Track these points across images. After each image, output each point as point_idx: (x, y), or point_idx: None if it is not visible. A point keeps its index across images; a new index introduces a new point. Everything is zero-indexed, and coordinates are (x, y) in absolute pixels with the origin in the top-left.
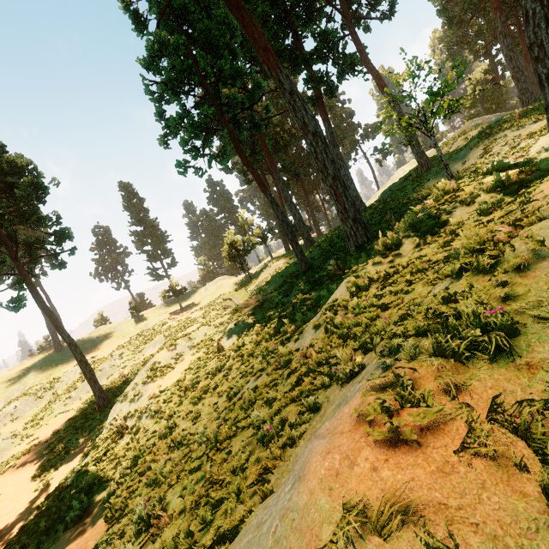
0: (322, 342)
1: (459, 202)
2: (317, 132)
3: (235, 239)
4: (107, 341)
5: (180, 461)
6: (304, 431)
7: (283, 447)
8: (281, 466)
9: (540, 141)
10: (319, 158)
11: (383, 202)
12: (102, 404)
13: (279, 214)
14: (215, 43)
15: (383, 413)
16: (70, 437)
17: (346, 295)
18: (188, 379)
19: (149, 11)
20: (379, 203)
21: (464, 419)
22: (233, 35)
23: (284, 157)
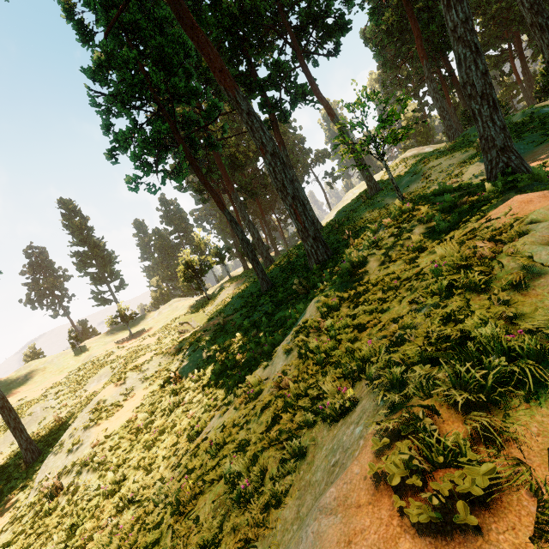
0: (296, 369)
1: (417, 221)
2: (276, 153)
3: (191, 259)
4: (40, 379)
5: (132, 530)
6: (291, 484)
7: (265, 507)
8: (266, 536)
9: (470, 169)
10: (278, 178)
11: (337, 221)
12: (30, 458)
13: (238, 233)
14: (169, 61)
15: (411, 477)
16: None
17: (316, 316)
18: (140, 418)
19: (96, 23)
20: (334, 223)
21: (525, 485)
22: (188, 55)
23: (240, 177)
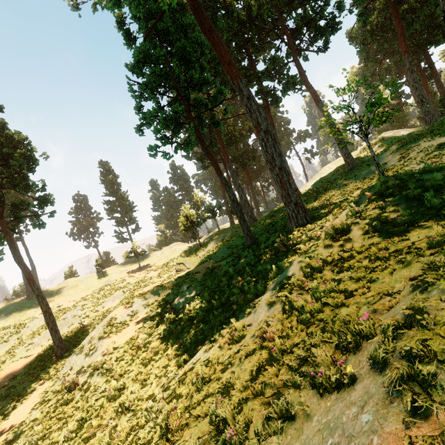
0: (278, 322)
1: (403, 196)
2: (268, 130)
3: (190, 213)
4: (73, 292)
5: (126, 439)
6: None
7: None
8: None
9: None
10: (268, 151)
11: (315, 191)
12: (60, 353)
13: (231, 195)
14: (189, 57)
15: None
16: (26, 385)
17: (299, 274)
18: (140, 338)
19: (138, 31)
20: (312, 192)
21: None
22: (203, 53)
23: (234, 150)
